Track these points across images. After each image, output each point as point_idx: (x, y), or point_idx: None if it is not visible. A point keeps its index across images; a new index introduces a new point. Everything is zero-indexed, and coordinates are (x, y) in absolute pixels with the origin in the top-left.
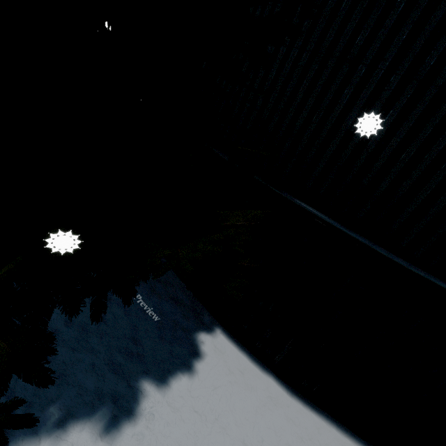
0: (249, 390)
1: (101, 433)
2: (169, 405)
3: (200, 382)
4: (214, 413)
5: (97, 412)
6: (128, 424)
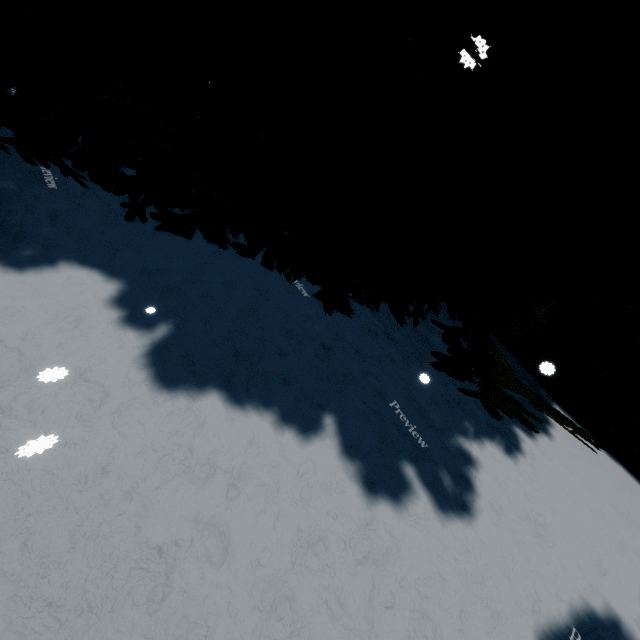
0: (603, 469)
1: (505, 453)
2: (543, 453)
3: (559, 445)
4: (580, 474)
5: (495, 438)
6: (519, 454)
